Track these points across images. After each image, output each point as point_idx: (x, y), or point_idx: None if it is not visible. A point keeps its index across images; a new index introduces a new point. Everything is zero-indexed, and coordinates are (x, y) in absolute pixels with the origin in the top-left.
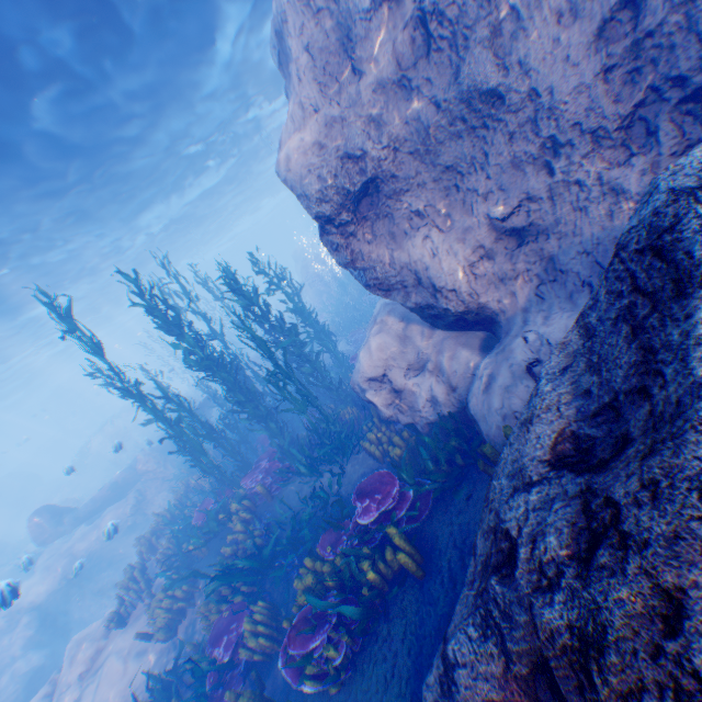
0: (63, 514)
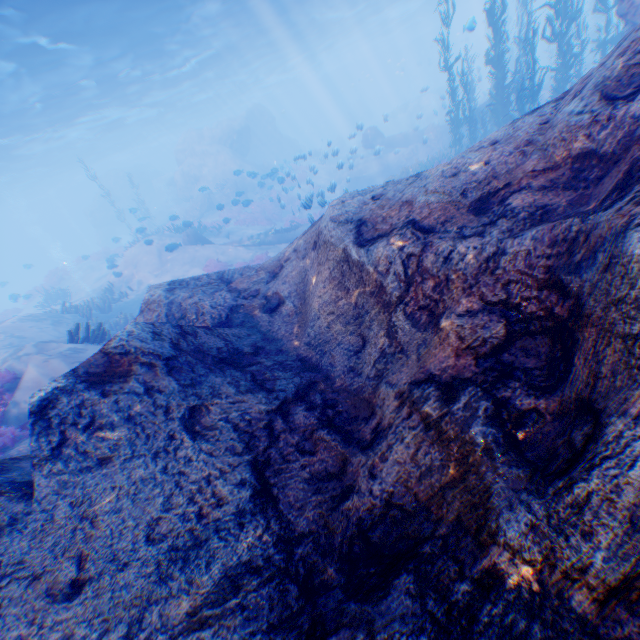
0: (377, 139)
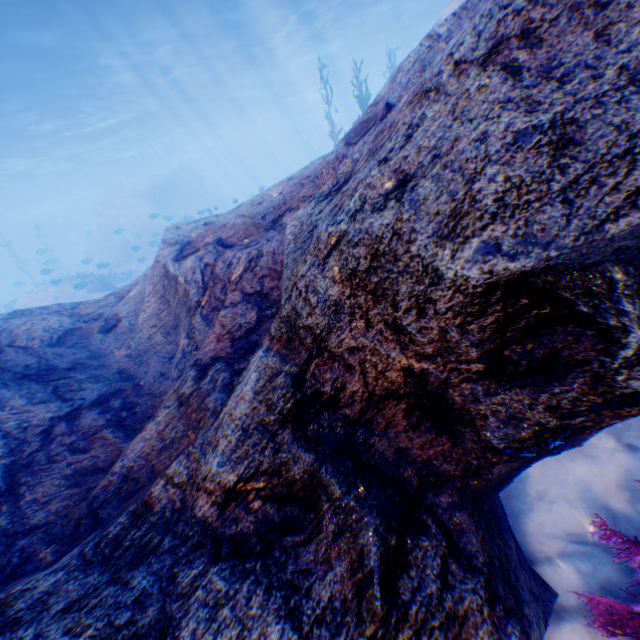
0: None
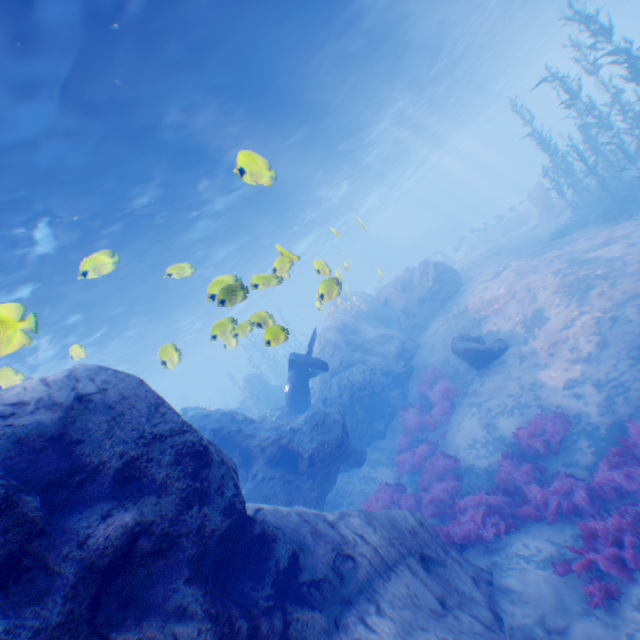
0: None
